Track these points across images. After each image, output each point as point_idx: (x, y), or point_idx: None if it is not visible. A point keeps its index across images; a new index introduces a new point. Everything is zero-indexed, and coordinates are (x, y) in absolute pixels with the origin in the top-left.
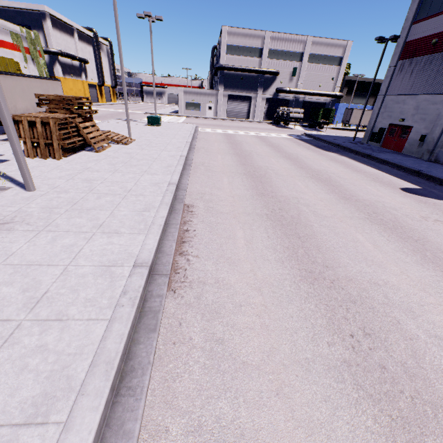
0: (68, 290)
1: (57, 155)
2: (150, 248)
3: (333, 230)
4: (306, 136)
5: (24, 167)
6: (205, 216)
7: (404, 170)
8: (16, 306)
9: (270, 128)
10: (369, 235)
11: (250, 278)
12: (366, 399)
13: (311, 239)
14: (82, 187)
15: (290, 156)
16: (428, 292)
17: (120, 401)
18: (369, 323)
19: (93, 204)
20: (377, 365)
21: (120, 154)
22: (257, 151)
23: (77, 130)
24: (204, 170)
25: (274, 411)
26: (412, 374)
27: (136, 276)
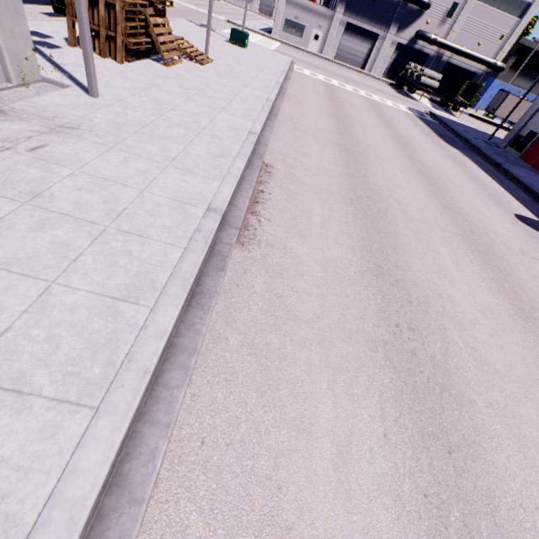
0: (145, 213)
1: (119, 56)
2: (224, 198)
3: (418, 235)
4: (431, 117)
5: (91, 63)
6: (283, 181)
7: (532, 195)
8: (100, 214)
9: (388, 91)
10: (454, 252)
11: (317, 255)
12: (390, 368)
13: (390, 237)
14: (150, 109)
15: (401, 138)
16: (486, 316)
17: (192, 310)
18: (417, 322)
19: (164, 133)
20: (410, 351)
21: (194, 77)
22: (361, 119)
23: (145, 26)
24: (292, 127)
25: (313, 353)
26: (437, 365)
27: (209, 219)
